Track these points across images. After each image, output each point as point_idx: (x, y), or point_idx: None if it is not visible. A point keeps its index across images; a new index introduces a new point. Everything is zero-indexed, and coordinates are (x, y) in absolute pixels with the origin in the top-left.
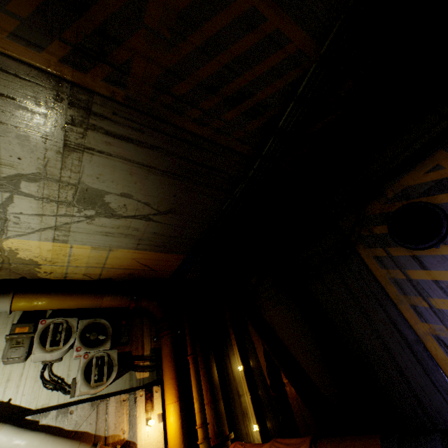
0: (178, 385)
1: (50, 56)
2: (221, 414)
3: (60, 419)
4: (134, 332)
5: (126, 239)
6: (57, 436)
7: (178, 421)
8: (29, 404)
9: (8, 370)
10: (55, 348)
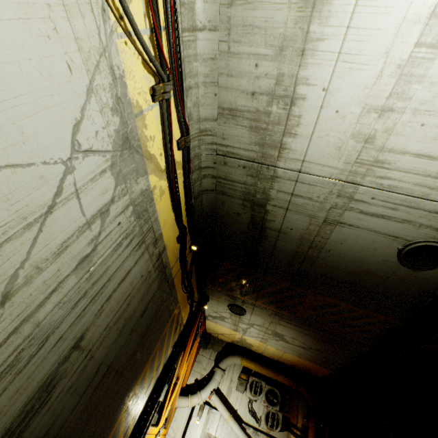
0: None
1: (271, 306)
2: None
3: (253, 435)
4: (293, 406)
5: (293, 351)
6: None
7: None
8: (243, 417)
9: (237, 394)
10: (255, 395)
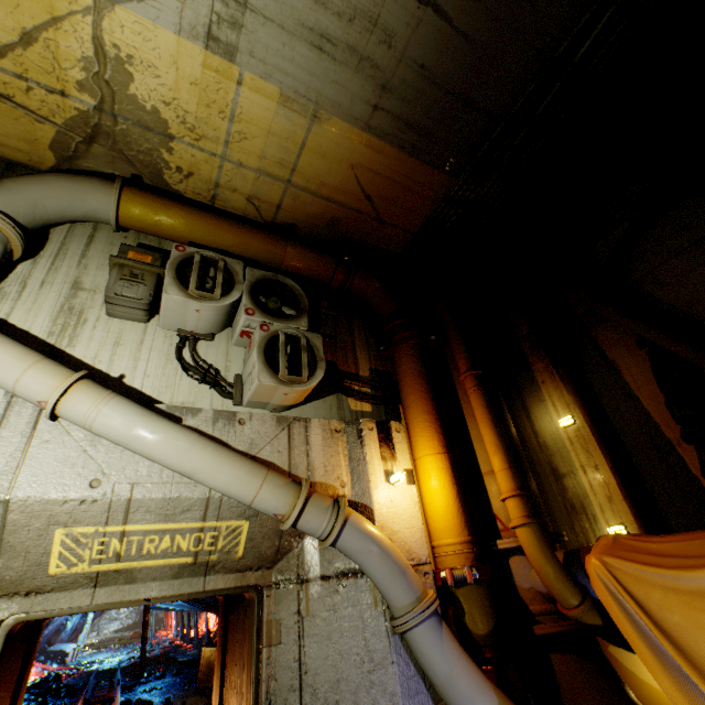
0: (442, 427)
1: None
2: (537, 495)
3: (221, 428)
4: (338, 335)
5: (356, 77)
6: (221, 445)
7: (450, 486)
8: (158, 395)
9: (116, 328)
10: (206, 295)
